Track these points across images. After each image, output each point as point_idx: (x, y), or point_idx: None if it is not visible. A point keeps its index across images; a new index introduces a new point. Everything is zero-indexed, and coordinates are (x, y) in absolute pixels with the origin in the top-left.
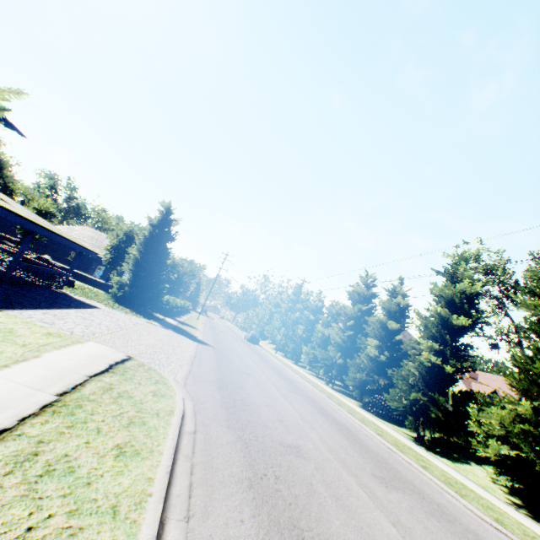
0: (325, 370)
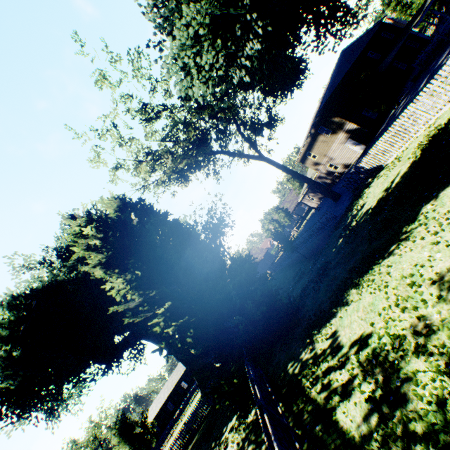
0: None
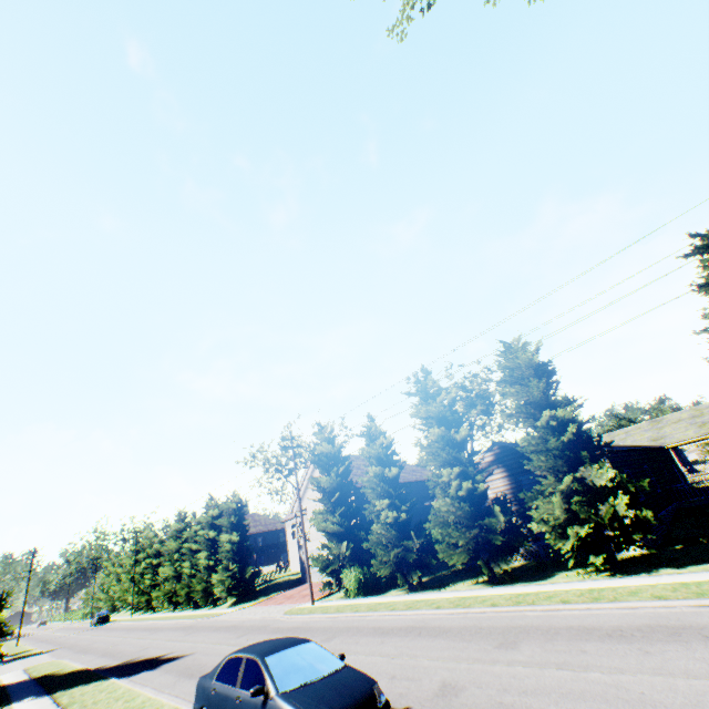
0: (171, 601)
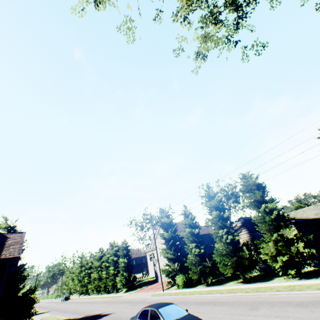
0: (97, 290)
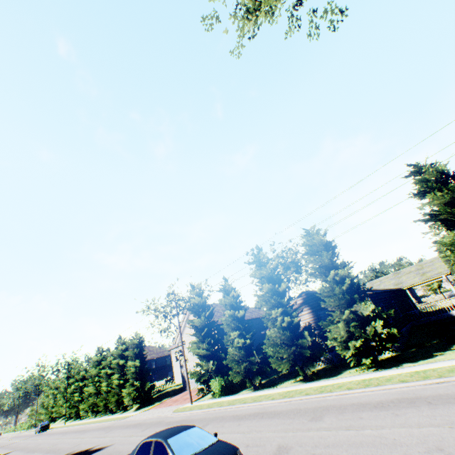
0: (93, 411)
